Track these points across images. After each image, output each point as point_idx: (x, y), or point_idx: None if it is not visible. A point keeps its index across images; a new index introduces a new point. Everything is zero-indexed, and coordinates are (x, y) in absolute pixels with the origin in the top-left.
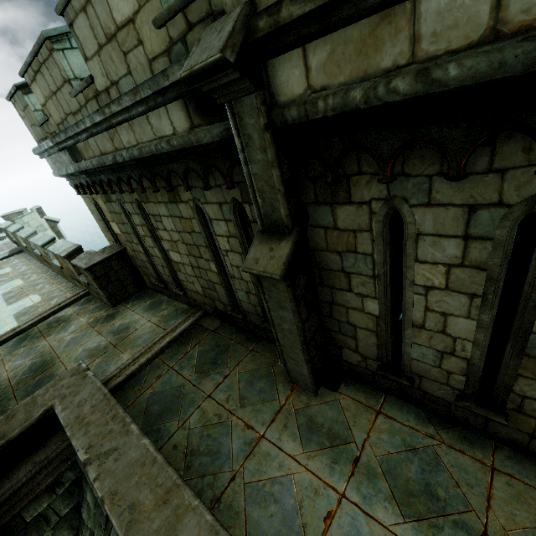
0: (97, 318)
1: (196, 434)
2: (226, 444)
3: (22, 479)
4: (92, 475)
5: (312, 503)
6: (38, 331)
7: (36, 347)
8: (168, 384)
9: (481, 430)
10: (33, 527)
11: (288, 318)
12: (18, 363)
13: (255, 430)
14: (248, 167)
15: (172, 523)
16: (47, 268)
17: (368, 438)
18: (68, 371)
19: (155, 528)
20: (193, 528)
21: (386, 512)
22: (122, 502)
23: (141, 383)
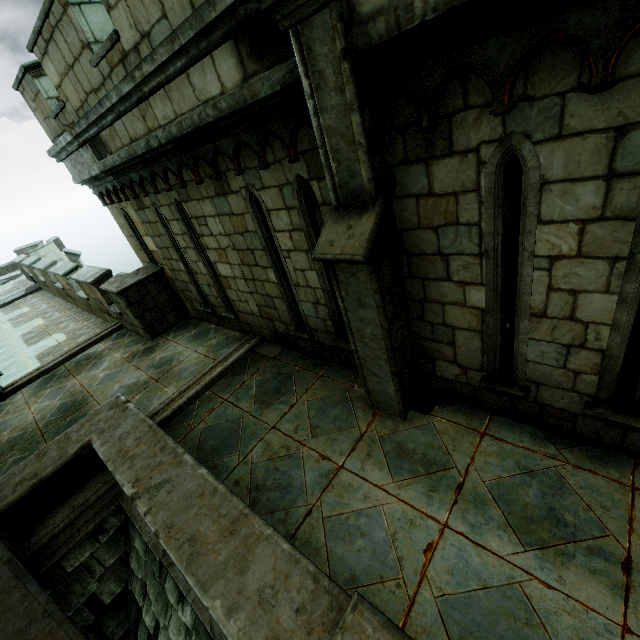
0: (134, 353)
1: (261, 468)
2: (298, 477)
3: (59, 525)
4: (142, 509)
5: (408, 535)
6: (65, 370)
7: (65, 387)
8: (223, 418)
9: (616, 445)
10: (76, 578)
11: (370, 319)
12: (45, 405)
13: (332, 461)
14: (319, 118)
15: (242, 553)
16: (71, 305)
17: (473, 462)
18: (104, 405)
19: (222, 560)
20: (267, 558)
21: (501, 541)
22: (180, 535)
23: (191, 418)
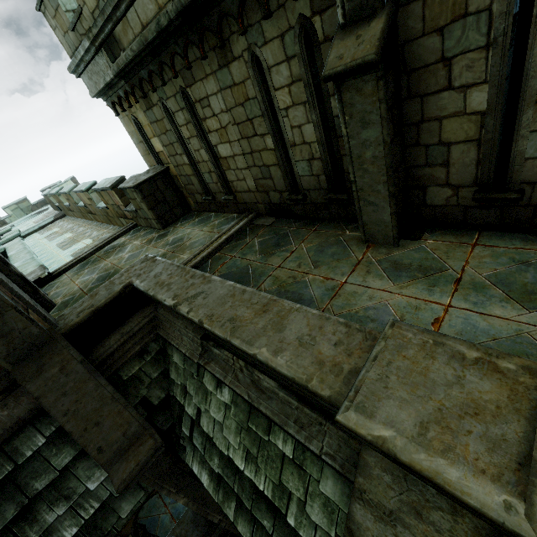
0: (150, 239)
1: (273, 292)
2: (307, 293)
3: (113, 346)
4: (184, 310)
5: (415, 316)
6: (97, 257)
7: (99, 267)
8: (234, 267)
9: None
10: (130, 384)
11: (373, 139)
12: (86, 279)
13: (336, 280)
14: None
15: (277, 321)
16: (91, 221)
17: (468, 264)
18: (137, 261)
19: (260, 327)
20: (300, 320)
21: (504, 309)
22: (221, 319)
23: (207, 271)
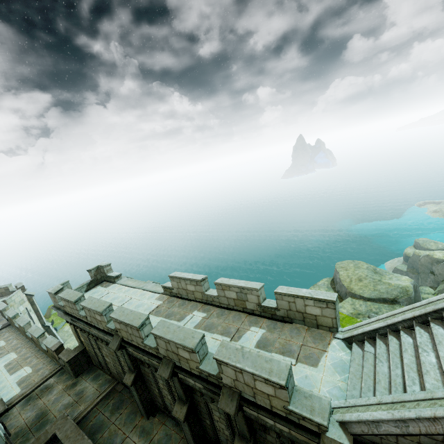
0: (68, 385)
1: (106, 438)
2: (116, 440)
3: None
4: None
5: None
6: (36, 394)
7: (37, 405)
8: (99, 419)
9: None
10: None
11: (136, 394)
12: (29, 414)
13: (126, 434)
14: (124, 356)
15: None
16: (32, 343)
17: (157, 433)
18: (59, 417)
19: None
20: None
21: None
22: None
23: (88, 420)
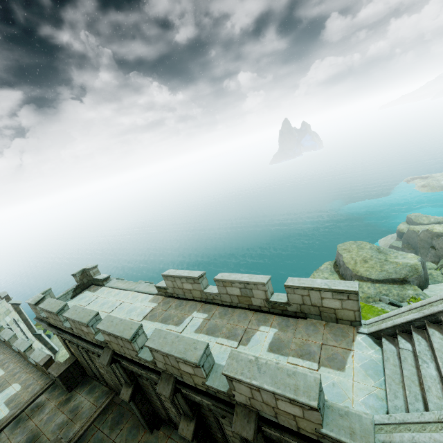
0: (61, 402)
1: None
2: None
3: None
4: None
5: None
6: (26, 415)
7: (27, 427)
8: (97, 438)
9: None
10: None
11: (136, 409)
12: (19, 439)
13: None
14: (119, 369)
15: None
16: (20, 357)
17: None
18: (52, 440)
19: None
20: None
21: None
22: None
23: (85, 439)
